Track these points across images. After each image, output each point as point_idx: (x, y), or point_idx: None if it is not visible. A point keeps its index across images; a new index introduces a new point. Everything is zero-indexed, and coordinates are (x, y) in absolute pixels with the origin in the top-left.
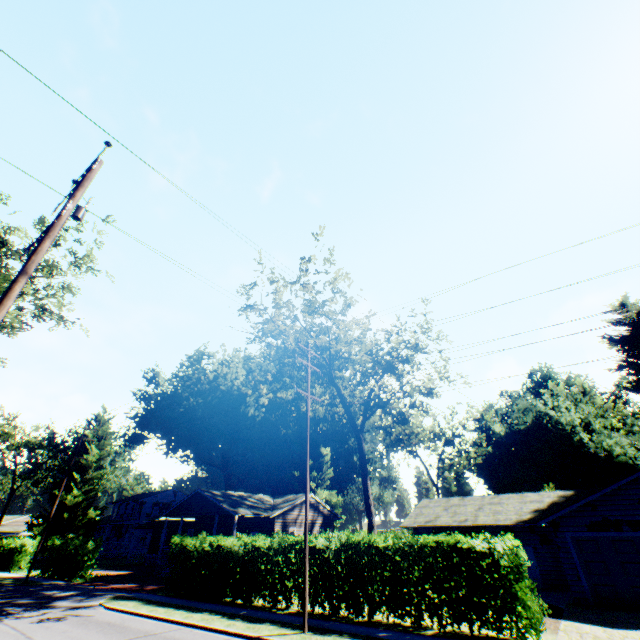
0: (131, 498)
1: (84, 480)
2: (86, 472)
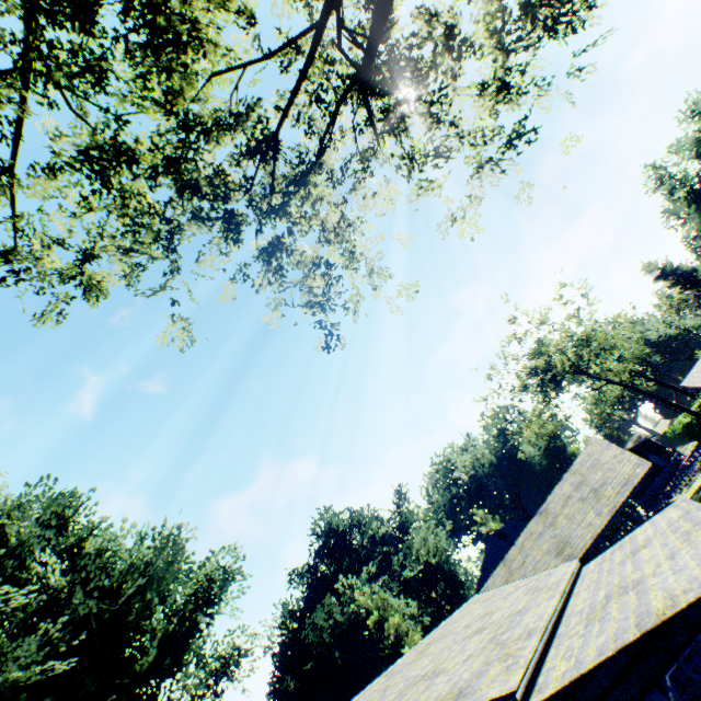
0: None
1: None
2: None
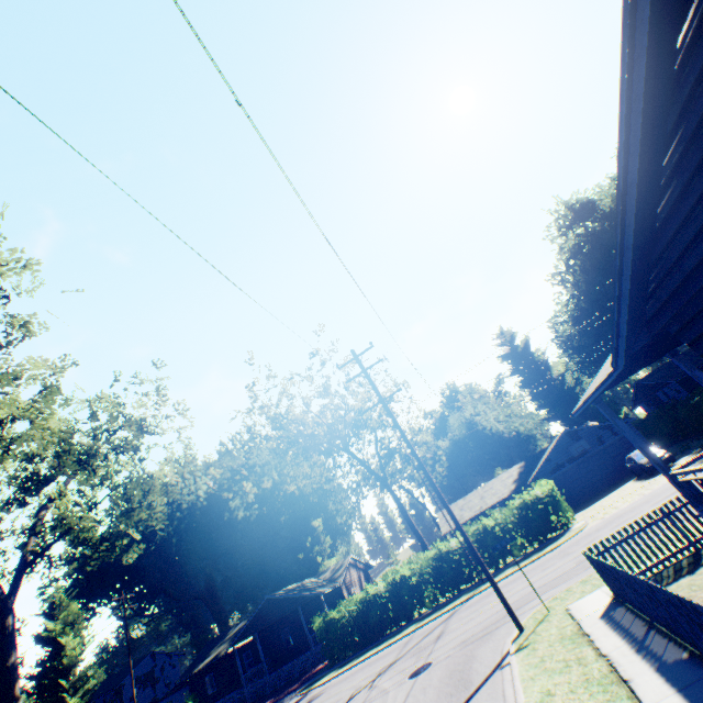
0: (93, 696)
1: (69, 686)
2: (68, 675)
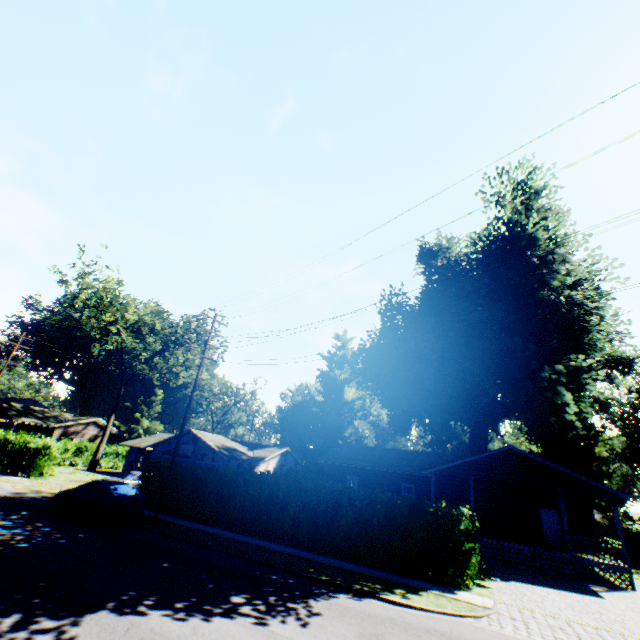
0: None
1: None
2: None
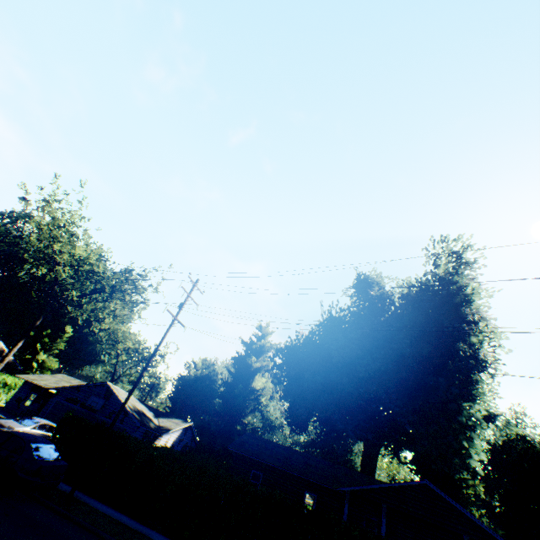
0: None
1: None
2: None
